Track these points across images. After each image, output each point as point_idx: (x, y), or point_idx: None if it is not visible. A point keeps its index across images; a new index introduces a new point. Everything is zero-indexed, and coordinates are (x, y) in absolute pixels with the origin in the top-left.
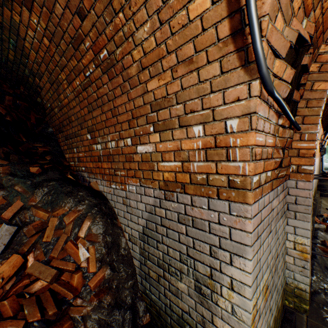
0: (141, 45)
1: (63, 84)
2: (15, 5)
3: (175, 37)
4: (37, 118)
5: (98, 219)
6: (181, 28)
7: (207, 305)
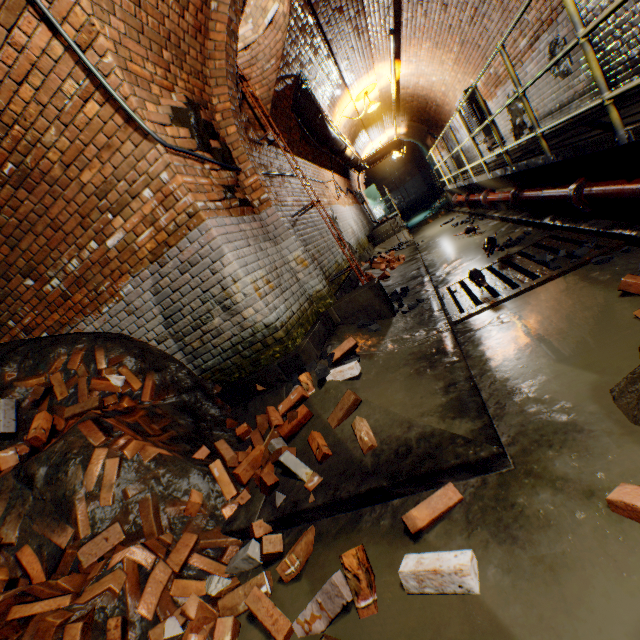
0: (55, 147)
1: None
2: None
3: (85, 133)
4: None
5: (112, 346)
6: (87, 126)
7: (236, 312)
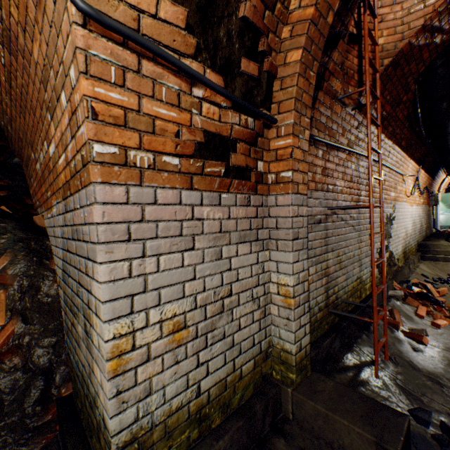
0: None
1: None
2: None
3: None
4: None
5: (21, 257)
6: None
7: (90, 347)
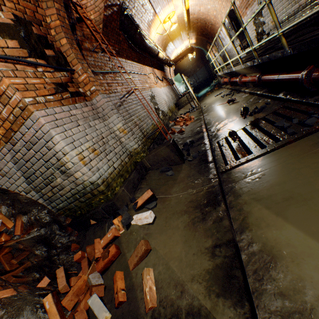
0: None
1: None
2: None
3: None
4: None
5: None
6: None
7: (70, 174)
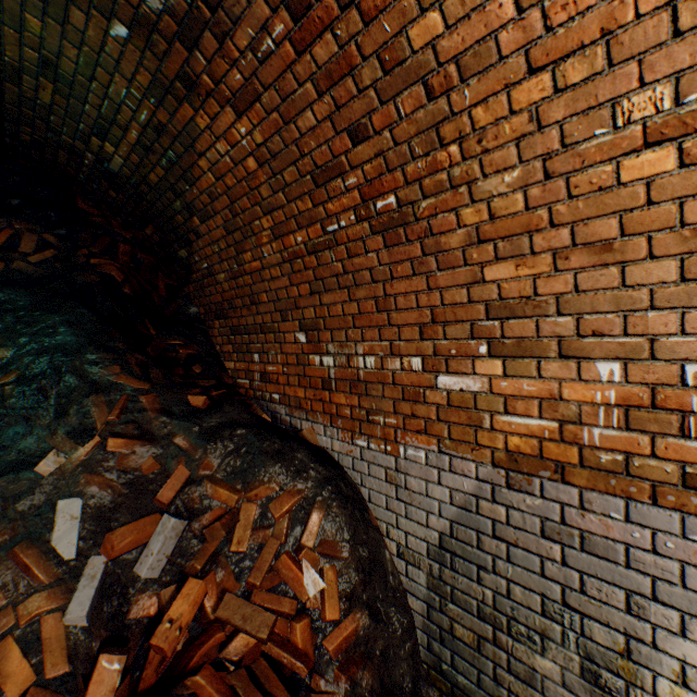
0: (486, 202)
1: (260, 235)
2: (209, 103)
3: (575, 202)
4: (169, 286)
5: (336, 510)
6: (595, 192)
7: None
